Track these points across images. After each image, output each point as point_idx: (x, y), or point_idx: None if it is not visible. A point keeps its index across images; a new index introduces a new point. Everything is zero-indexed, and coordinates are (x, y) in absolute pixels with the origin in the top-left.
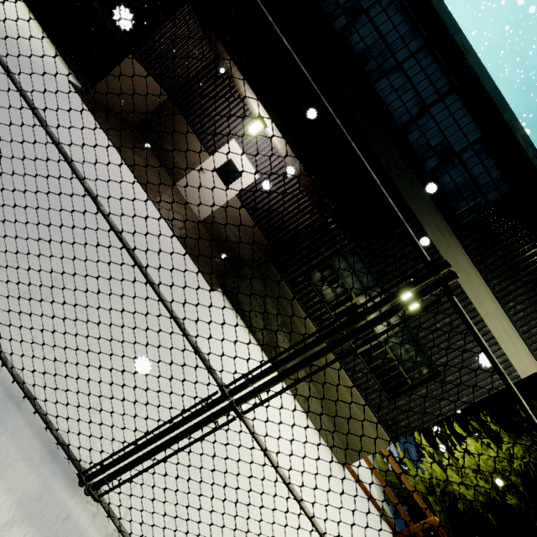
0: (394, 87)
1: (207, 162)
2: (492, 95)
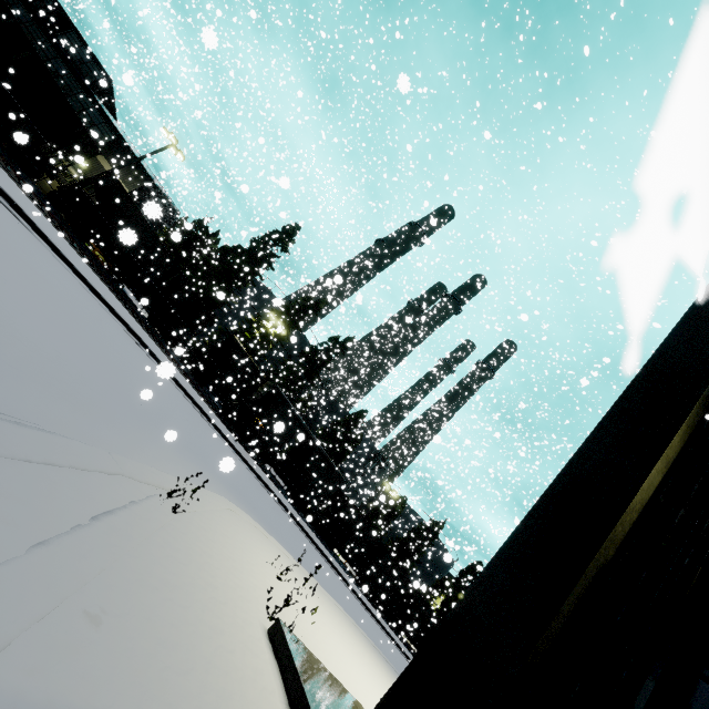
0: (74, 101)
1: None
2: (103, 111)
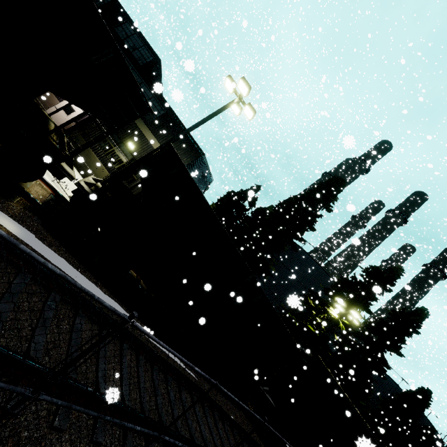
0: None
1: (59, 105)
2: (152, 84)
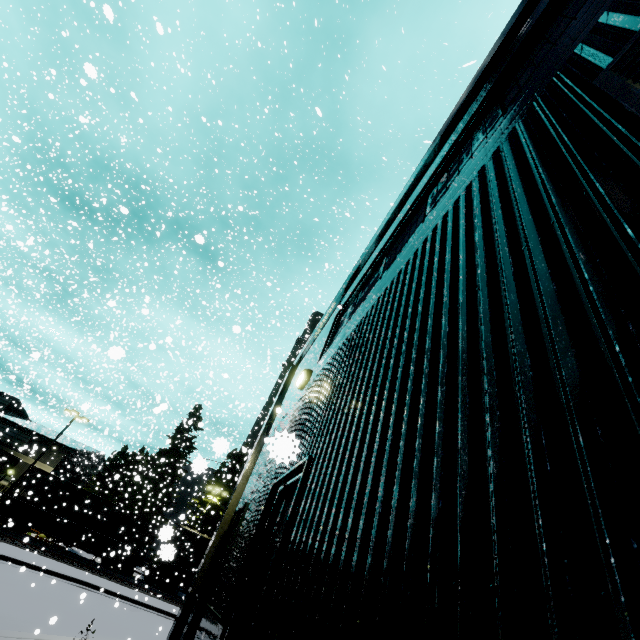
0: None
1: None
2: (16, 424)
